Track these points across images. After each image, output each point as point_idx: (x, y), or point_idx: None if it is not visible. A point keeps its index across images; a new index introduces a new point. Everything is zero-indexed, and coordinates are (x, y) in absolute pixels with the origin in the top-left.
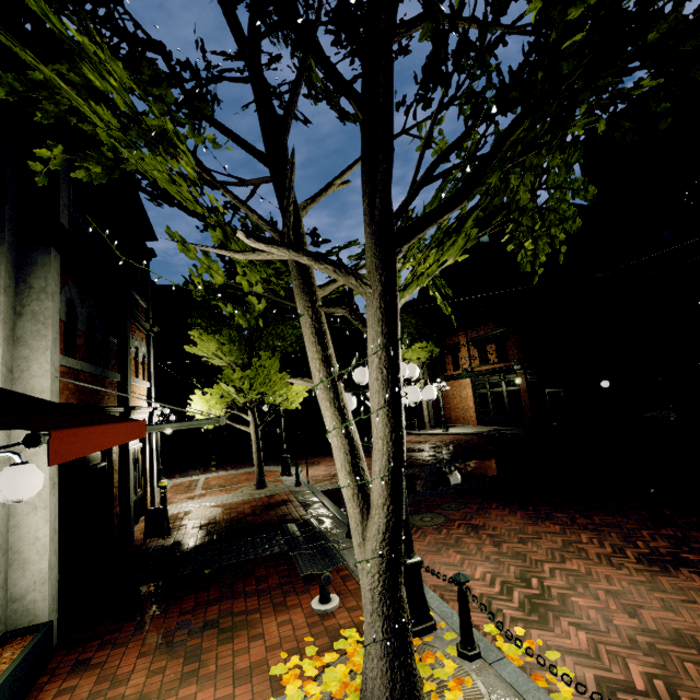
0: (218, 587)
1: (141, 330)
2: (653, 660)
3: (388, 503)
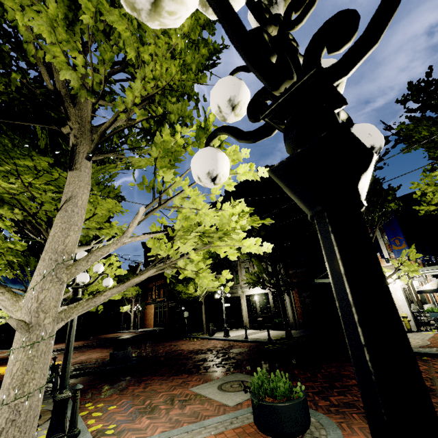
0: None
1: None
2: (79, 360)
3: None
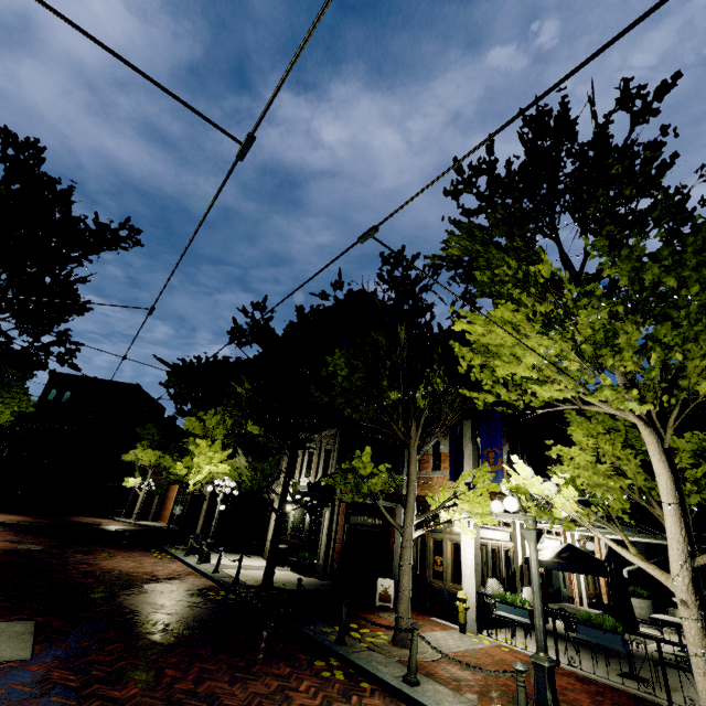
0: None
1: None
2: None
3: None
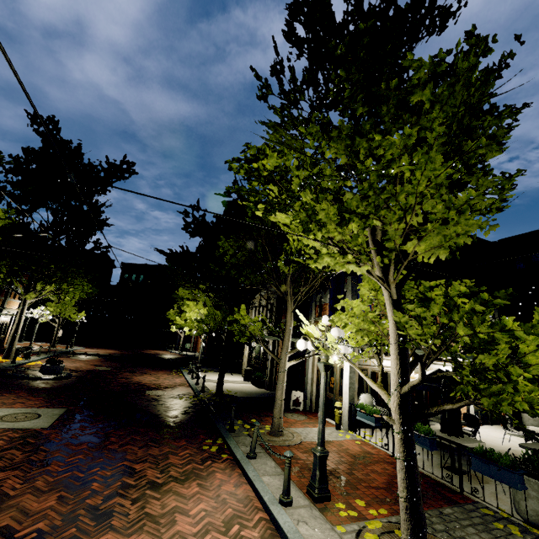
0: (1, 353)
1: (24, 283)
2: None
3: (15, 329)
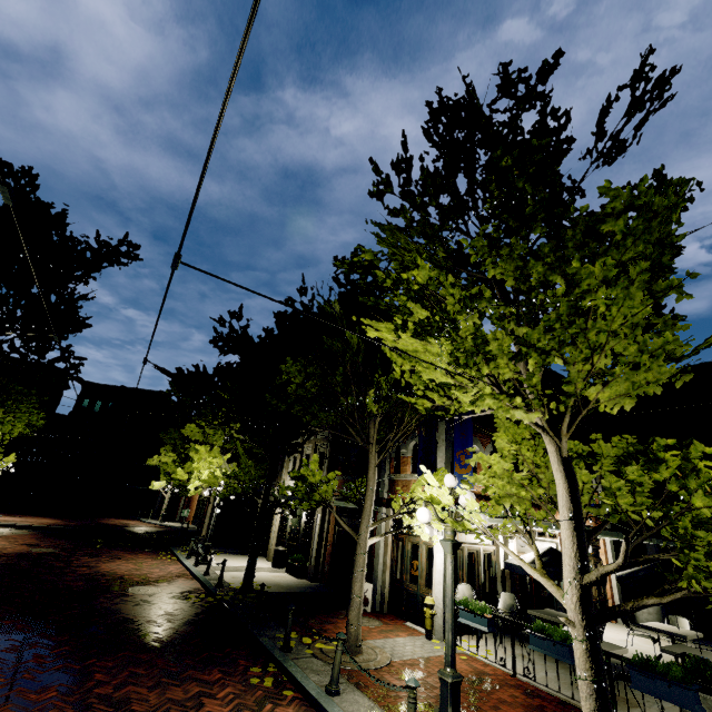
0: None
1: None
2: None
3: None
